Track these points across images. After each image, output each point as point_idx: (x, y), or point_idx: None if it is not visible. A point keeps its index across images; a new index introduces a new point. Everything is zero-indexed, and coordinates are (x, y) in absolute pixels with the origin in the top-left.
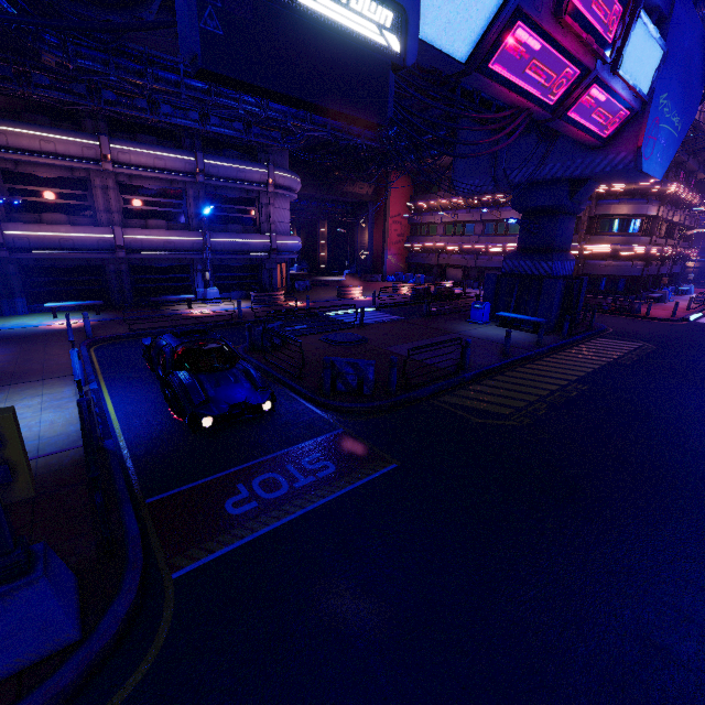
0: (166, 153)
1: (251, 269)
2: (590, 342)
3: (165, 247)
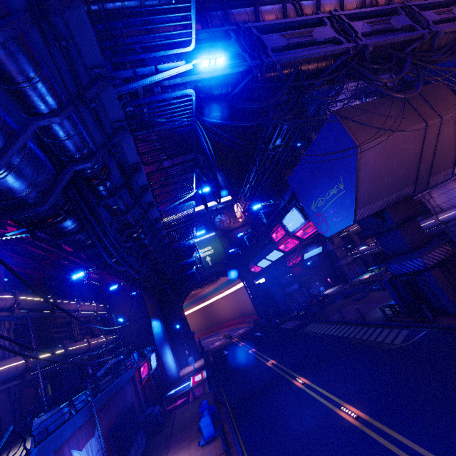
0: None
1: (443, 233)
2: (392, 329)
3: None
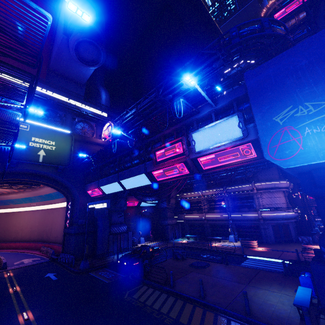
0: (215, 189)
1: (256, 227)
2: None
3: (217, 219)
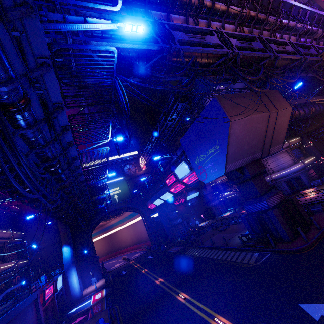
0: None
1: (274, 187)
2: (247, 252)
3: None
